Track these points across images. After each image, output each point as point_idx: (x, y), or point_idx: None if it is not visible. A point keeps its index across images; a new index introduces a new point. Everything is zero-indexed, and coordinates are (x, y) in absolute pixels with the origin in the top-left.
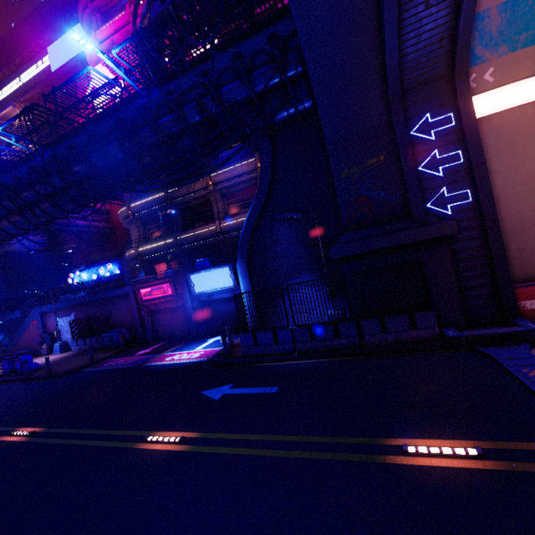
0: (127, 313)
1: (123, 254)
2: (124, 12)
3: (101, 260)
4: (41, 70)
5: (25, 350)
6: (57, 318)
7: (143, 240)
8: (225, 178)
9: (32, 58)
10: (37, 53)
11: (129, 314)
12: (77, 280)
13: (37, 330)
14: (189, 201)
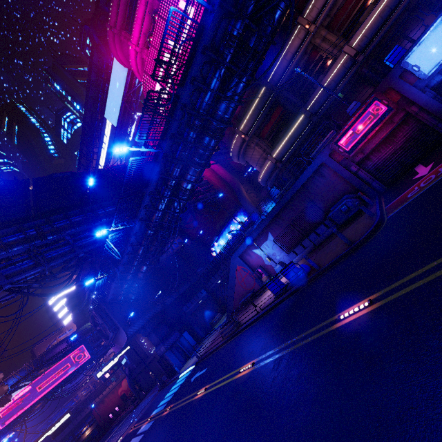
0: (331, 185)
1: (240, 202)
2: (139, 1)
3: (225, 222)
4: (110, 133)
5: (248, 294)
6: (256, 251)
7: (269, 149)
8: (322, 3)
9: (100, 135)
10: (101, 128)
11: (334, 185)
12: (218, 250)
13: (245, 273)
14: (290, 73)
